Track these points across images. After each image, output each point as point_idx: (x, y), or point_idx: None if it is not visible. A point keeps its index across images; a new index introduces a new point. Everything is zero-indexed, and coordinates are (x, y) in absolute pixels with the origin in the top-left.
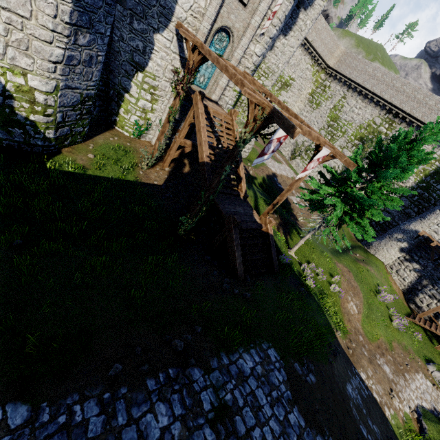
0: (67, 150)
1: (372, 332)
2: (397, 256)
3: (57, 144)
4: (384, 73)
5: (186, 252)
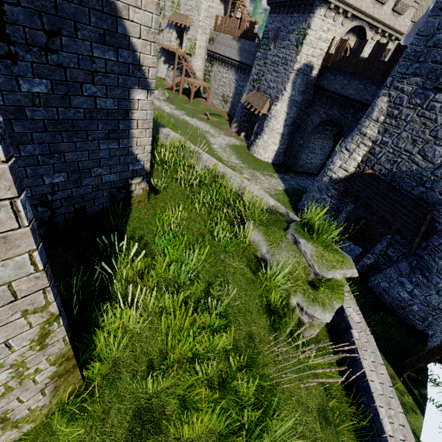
0: None
1: None
2: (165, 68)
3: None
4: None
5: None
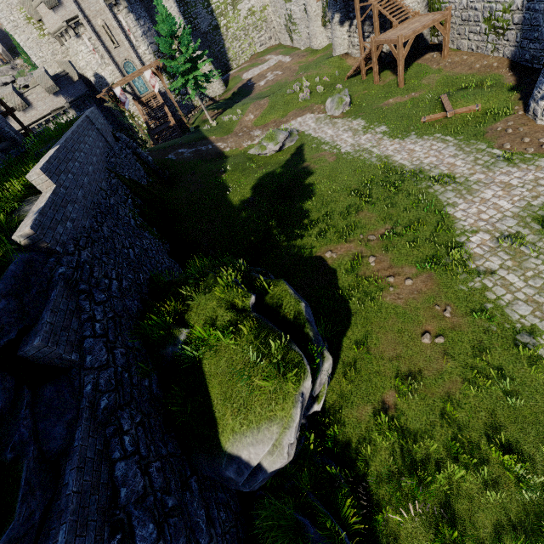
0: None
1: (266, 120)
2: (344, 32)
3: None
4: None
5: None
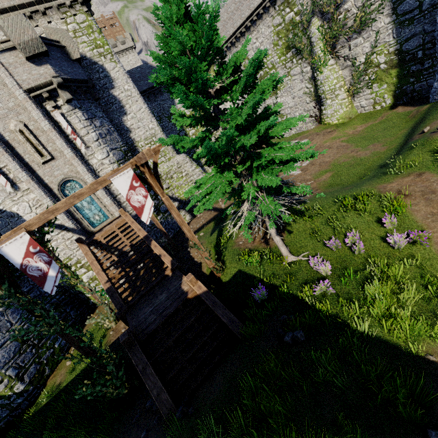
0: (52, 377)
1: None
2: None
3: (37, 384)
4: (234, 0)
5: (131, 414)
